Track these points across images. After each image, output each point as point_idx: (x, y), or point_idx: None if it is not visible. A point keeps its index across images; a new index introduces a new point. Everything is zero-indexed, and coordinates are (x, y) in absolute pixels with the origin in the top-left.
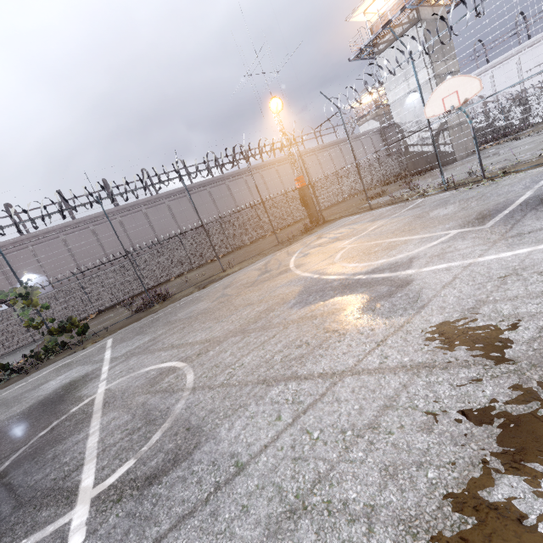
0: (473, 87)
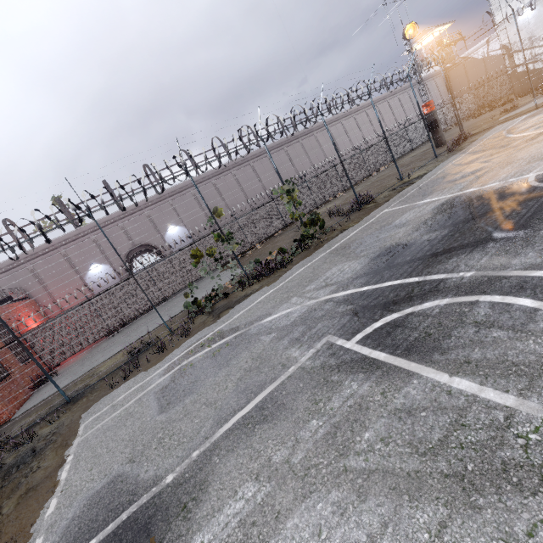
0: None
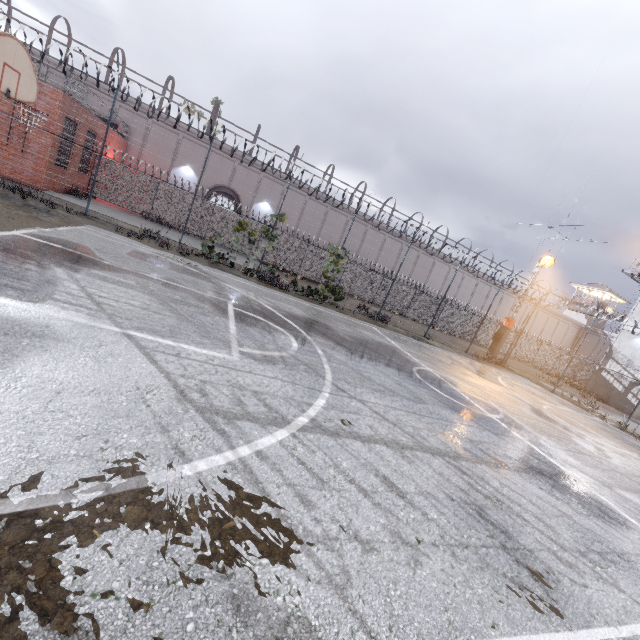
0: None
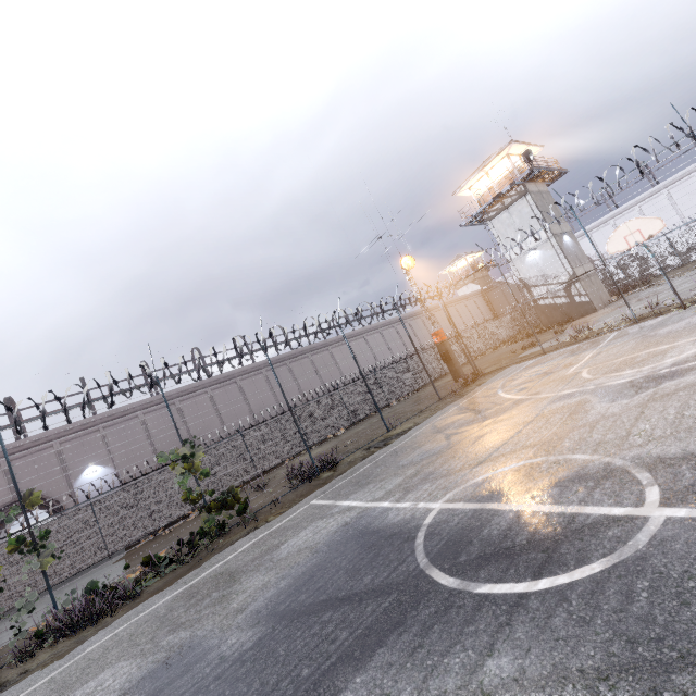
0: (656, 225)
